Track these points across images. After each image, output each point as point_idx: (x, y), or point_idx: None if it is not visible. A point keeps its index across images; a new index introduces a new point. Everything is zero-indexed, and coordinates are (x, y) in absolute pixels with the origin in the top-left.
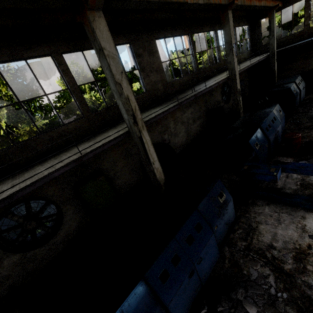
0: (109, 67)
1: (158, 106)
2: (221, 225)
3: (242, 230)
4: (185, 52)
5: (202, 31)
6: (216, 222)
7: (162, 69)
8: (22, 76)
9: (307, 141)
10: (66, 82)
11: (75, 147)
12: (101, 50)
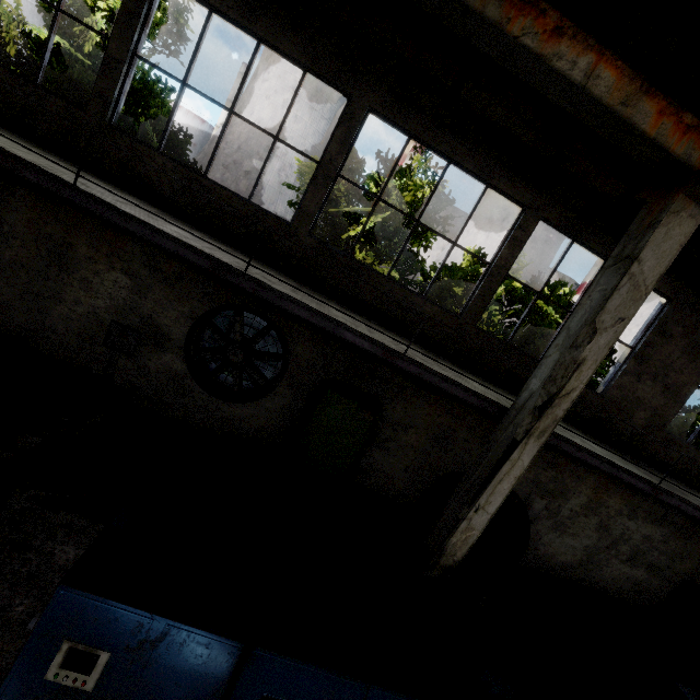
0: (612, 292)
1: (596, 440)
2: None
3: None
4: None
5: None
6: None
7: (683, 397)
8: (441, 205)
9: None
10: (497, 255)
11: (399, 338)
12: (631, 258)
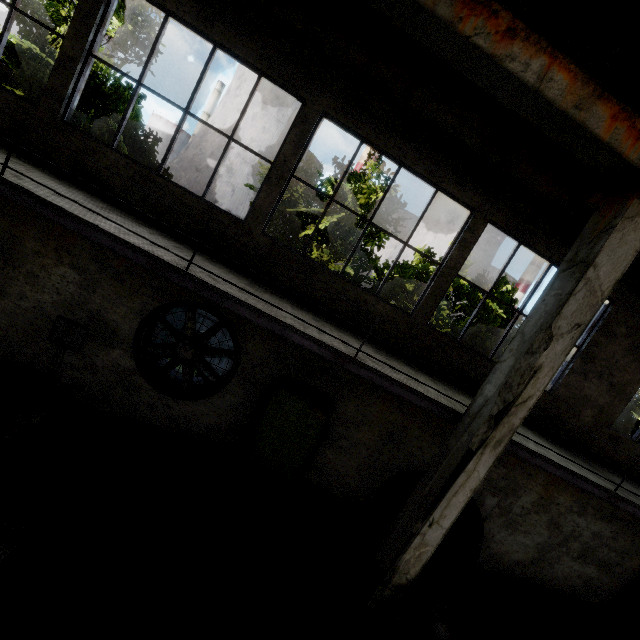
0: (568, 297)
1: (546, 439)
2: None
3: None
4: None
5: None
6: None
7: (628, 395)
8: (393, 207)
9: None
10: (447, 255)
11: (351, 336)
12: (586, 263)
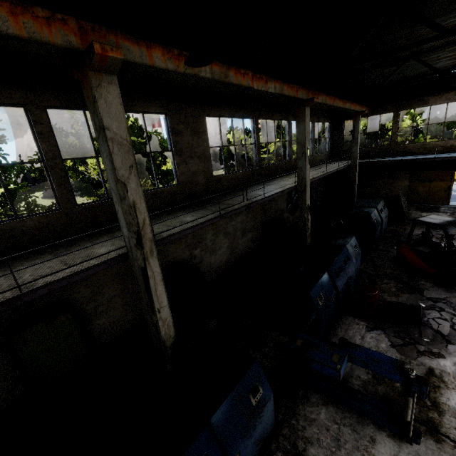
0: (111, 156)
1: (191, 208)
2: (248, 447)
3: (282, 454)
4: (249, 133)
5: (272, 118)
6: (240, 447)
7: (209, 157)
8: None
9: (385, 300)
10: (41, 151)
11: (25, 263)
12: (102, 129)
